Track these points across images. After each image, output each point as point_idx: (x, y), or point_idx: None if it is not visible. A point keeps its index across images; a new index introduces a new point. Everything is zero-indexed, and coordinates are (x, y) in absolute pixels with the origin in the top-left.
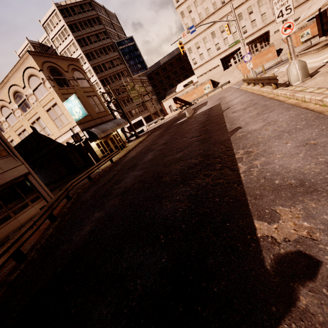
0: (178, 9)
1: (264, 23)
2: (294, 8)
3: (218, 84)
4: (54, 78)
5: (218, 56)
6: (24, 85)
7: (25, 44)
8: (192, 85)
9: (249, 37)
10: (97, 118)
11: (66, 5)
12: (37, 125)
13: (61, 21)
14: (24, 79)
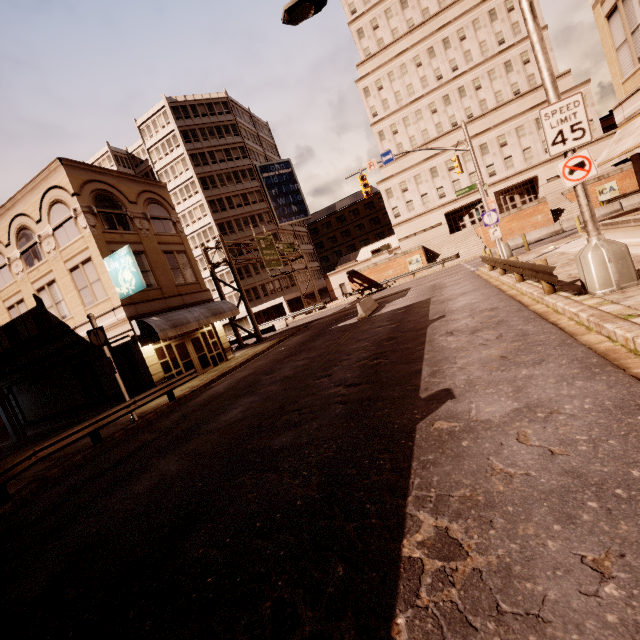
0: (374, 127)
1: (528, 163)
2: (584, 146)
3: (436, 256)
4: (99, 211)
5: (441, 208)
6: (40, 217)
7: (103, 152)
8: (386, 253)
9: (500, 183)
10: (173, 296)
11: (185, 102)
12: (47, 295)
13: (170, 124)
14: (43, 207)
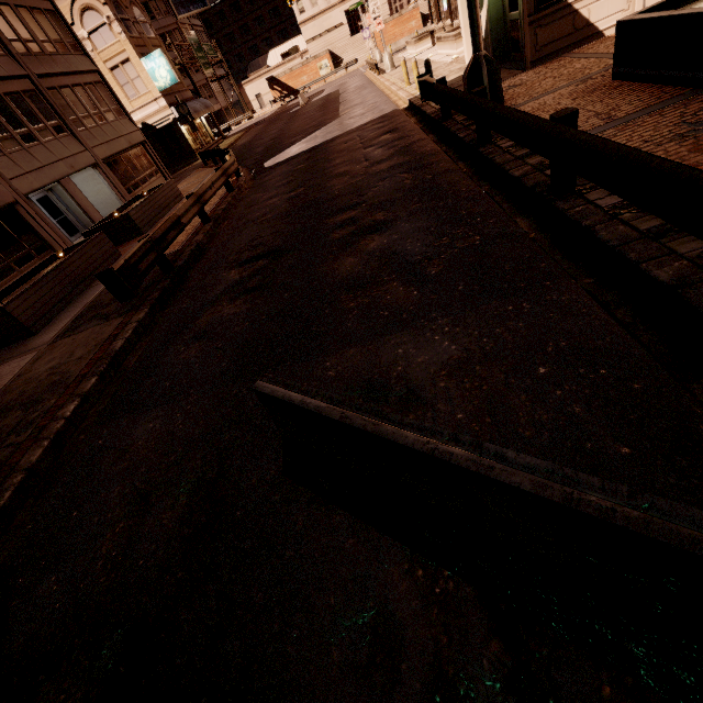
0: None
1: None
2: None
3: (341, 62)
4: (120, 19)
5: (341, 5)
6: (72, 21)
7: None
8: (299, 58)
9: None
10: (177, 92)
11: None
12: None
13: None
14: (74, 12)
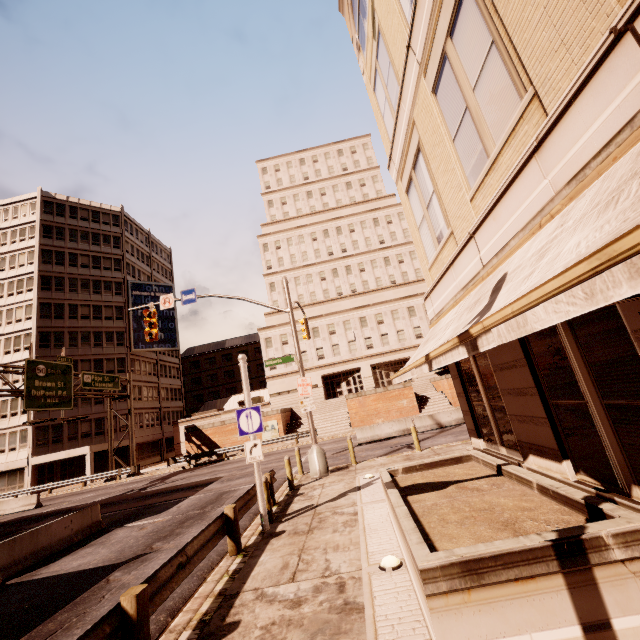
0: (267, 277)
1: (402, 344)
2: None
3: (298, 425)
4: None
5: (319, 369)
6: None
7: None
8: None
9: (377, 356)
10: None
11: (65, 201)
12: None
13: (34, 215)
14: None
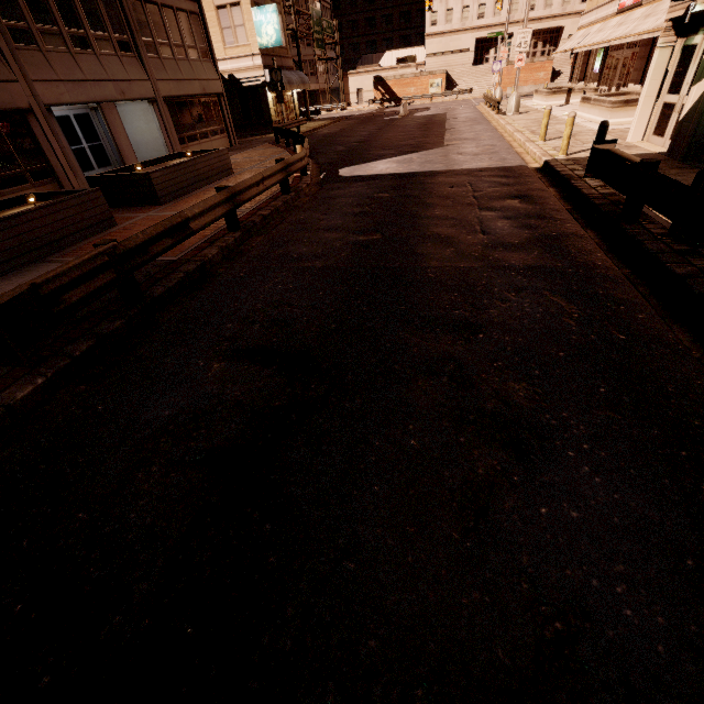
0: None
1: (564, 9)
2: None
3: (454, 86)
4: None
5: (475, 31)
6: None
7: None
8: (414, 68)
9: (534, 22)
10: (278, 56)
11: None
12: None
13: None
14: None
